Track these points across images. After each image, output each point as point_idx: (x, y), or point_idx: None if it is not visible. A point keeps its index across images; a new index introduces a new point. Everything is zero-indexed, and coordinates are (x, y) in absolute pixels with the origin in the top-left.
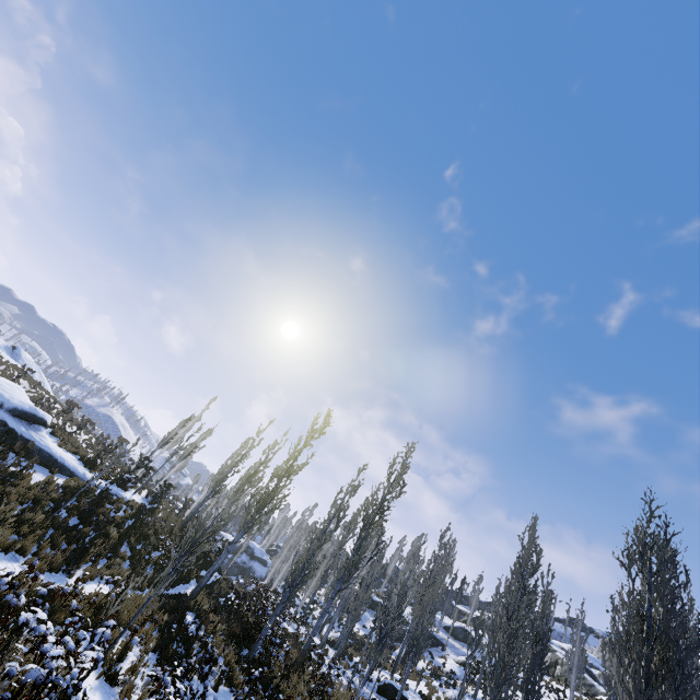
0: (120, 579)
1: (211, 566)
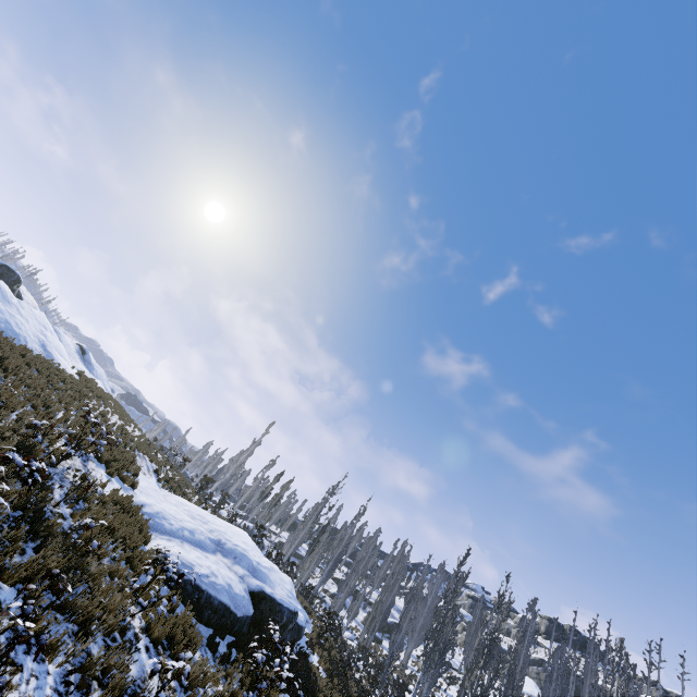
0: None
1: None
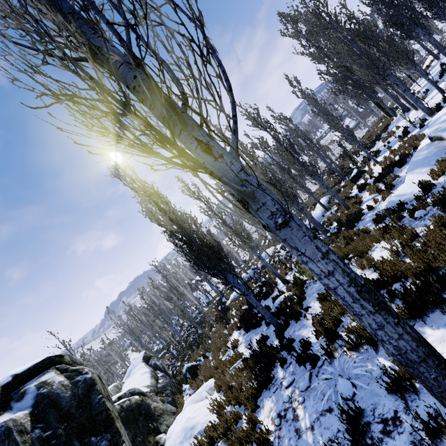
0: None
1: None
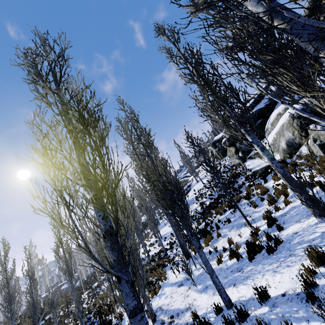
0: None
1: (44, 317)
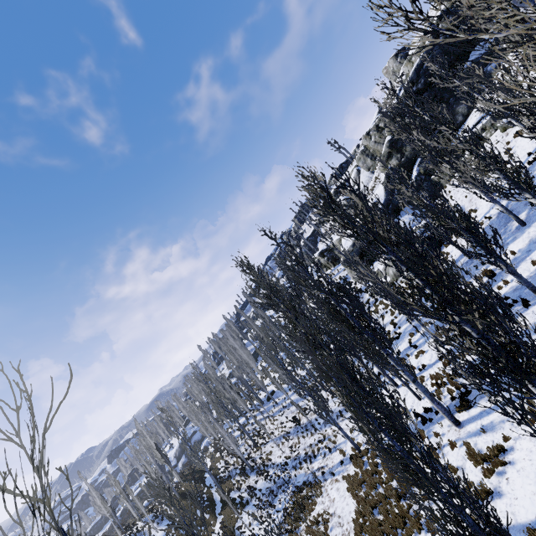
0: (213, 529)
1: (203, 478)
